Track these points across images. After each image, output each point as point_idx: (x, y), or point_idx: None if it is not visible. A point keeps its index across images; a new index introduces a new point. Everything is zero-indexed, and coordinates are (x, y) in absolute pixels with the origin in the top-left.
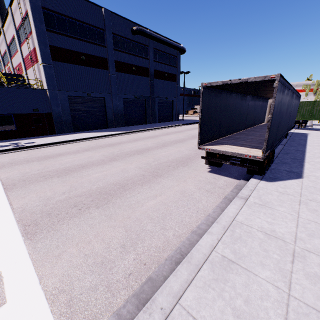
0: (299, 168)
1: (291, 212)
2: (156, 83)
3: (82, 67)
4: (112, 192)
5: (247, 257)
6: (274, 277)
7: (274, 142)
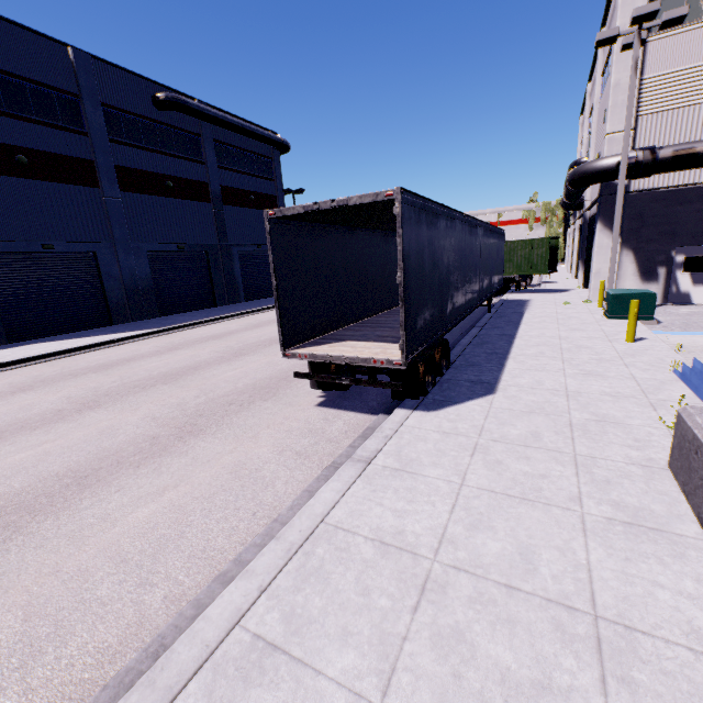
0: (495, 373)
1: (451, 477)
2: (230, 214)
3: (22, 180)
4: (42, 502)
5: (315, 624)
6: (360, 665)
7: (440, 325)
